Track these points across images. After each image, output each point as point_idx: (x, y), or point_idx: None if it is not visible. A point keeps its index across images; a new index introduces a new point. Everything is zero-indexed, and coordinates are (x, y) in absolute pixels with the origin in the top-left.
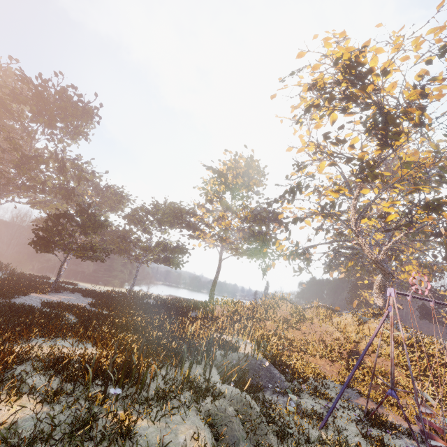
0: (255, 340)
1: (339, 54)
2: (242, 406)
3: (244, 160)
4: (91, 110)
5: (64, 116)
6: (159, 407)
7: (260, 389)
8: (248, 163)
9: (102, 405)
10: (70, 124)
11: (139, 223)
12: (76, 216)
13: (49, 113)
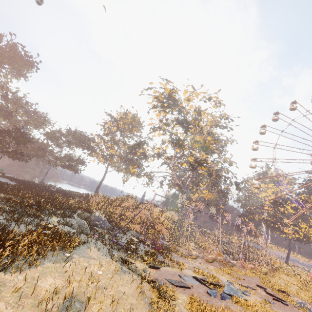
0: (106, 213)
1: (167, 89)
2: (81, 223)
3: (131, 115)
4: (32, 62)
5: (12, 63)
6: (49, 216)
7: (96, 226)
8: (133, 117)
9: (30, 209)
10: (15, 68)
11: (54, 140)
12: (12, 131)
13: (2, 59)
